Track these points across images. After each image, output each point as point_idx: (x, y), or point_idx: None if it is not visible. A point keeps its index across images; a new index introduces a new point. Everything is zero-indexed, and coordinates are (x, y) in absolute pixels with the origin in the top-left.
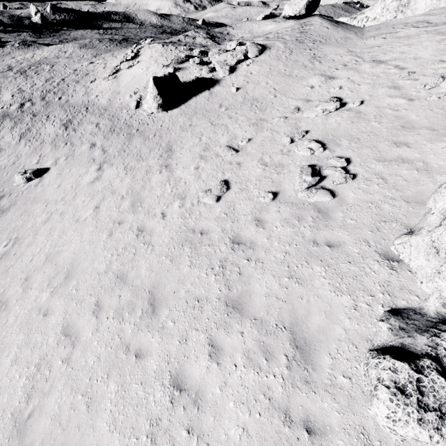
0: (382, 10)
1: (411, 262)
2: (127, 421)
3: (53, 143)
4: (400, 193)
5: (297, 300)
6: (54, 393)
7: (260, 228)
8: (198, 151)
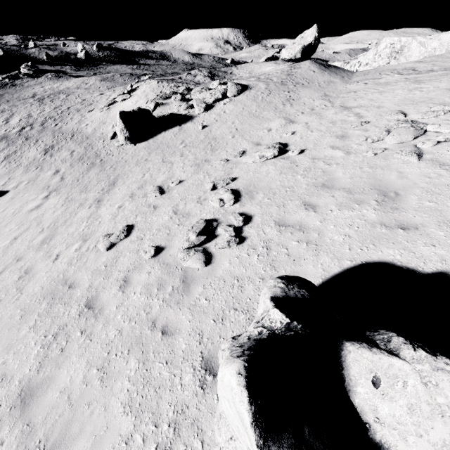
0: (374, 56)
1: None
2: None
3: (26, 167)
4: (273, 271)
5: (84, 407)
6: None
7: (121, 291)
8: (134, 188)
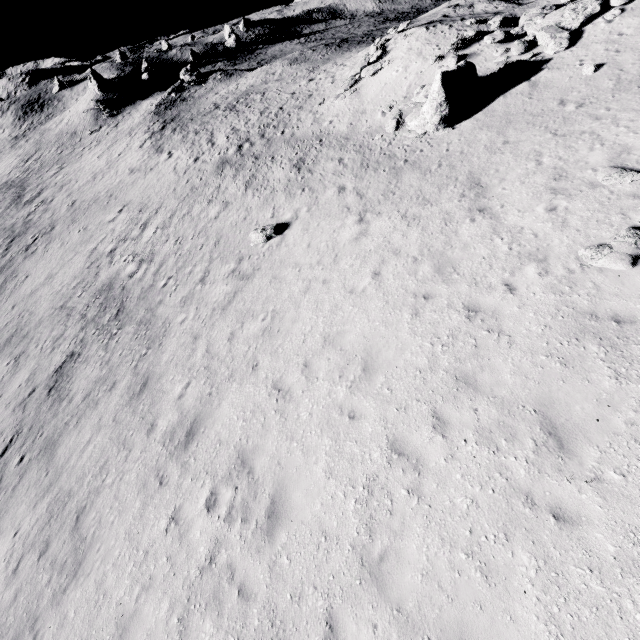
0: None
1: None
2: (585, 629)
3: (286, 191)
4: None
5: None
6: (410, 535)
7: None
8: (543, 182)
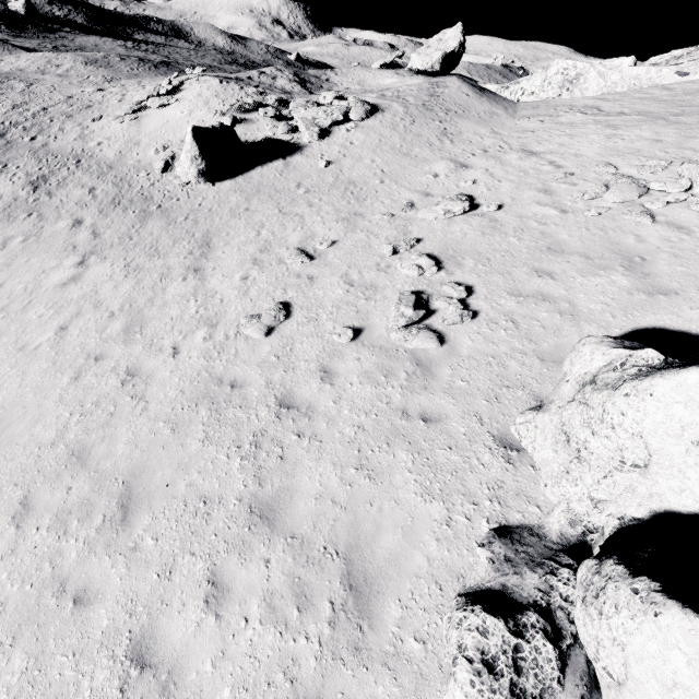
0: (543, 83)
1: (535, 452)
2: None
3: (5, 212)
4: (534, 345)
5: (365, 506)
6: None
7: (327, 384)
8: (252, 252)
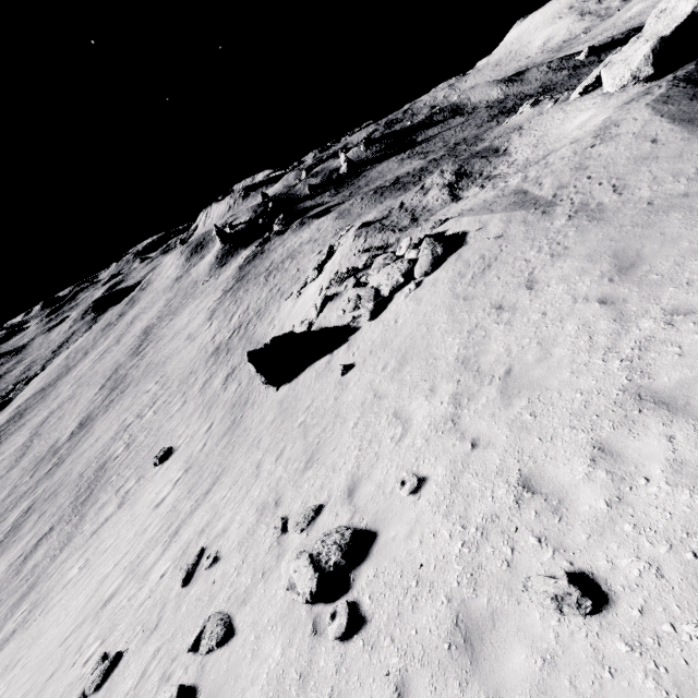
0: None
1: None
2: None
3: (204, 407)
4: None
5: None
6: None
7: None
8: (199, 528)
